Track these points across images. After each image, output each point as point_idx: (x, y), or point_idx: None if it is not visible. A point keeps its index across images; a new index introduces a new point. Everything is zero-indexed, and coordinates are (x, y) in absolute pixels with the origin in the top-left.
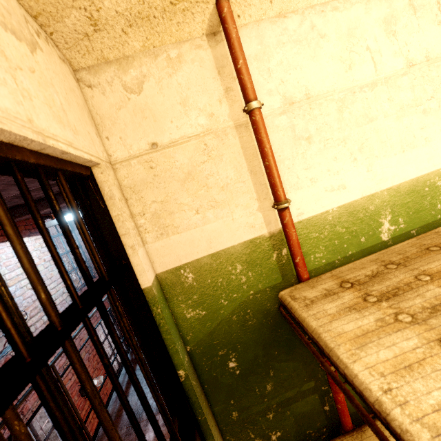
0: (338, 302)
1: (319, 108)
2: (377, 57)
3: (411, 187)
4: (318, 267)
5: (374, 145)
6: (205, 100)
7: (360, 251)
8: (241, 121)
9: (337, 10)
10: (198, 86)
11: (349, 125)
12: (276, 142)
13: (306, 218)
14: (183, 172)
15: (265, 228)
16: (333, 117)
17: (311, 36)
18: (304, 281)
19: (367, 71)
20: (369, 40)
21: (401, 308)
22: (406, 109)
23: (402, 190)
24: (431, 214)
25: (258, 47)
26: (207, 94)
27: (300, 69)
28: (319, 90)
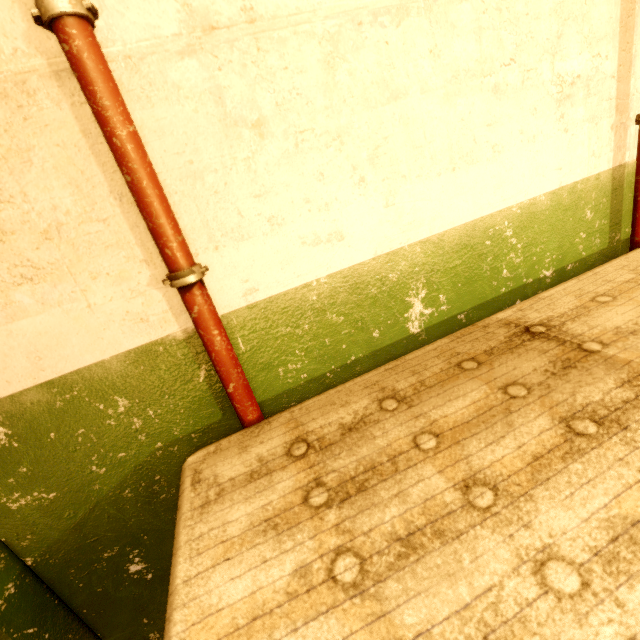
0: (262, 499)
1: (280, 51)
2: None
3: (463, 239)
4: (294, 386)
5: (400, 153)
6: None
7: (372, 353)
8: None
9: None
10: None
11: (348, 103)
12: (178, 126)
13: (264, 299)
14: None
15: (174, 322)
16: (314, 79)
17: None
18: (245, 428)
19: None
20: None
21: (355, 532)
22: (465, 79)
23: (448, 244)
24: (492, 286)
25: None
26: None
27: None
28: (277, 3)
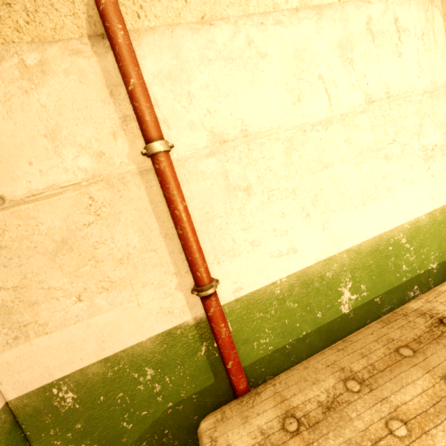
0: None
1: (260, 149)
2: (331, 89)
3: (374, 247)
4: (264, 356)
5: (330, 197)
6: (89, 133)
7: (317, 329)
8: (149, 164)
9: (281, 24)
10: (76, 111)
11: (299, 172)
12: (202, 193)
13: (246, 294)
14: (53, 240)
15: (189, 312)
16: (279, 161)
17: (248, 55)
18: (239, 397)
19: (320, 105)
20: (322, 67)
21: None
22: (366, 153)
23: (364, 251)
24: (396, 277)
25: (173, 62)
26: (93, 124)
27: (233, 97)
28: (260, 126)
